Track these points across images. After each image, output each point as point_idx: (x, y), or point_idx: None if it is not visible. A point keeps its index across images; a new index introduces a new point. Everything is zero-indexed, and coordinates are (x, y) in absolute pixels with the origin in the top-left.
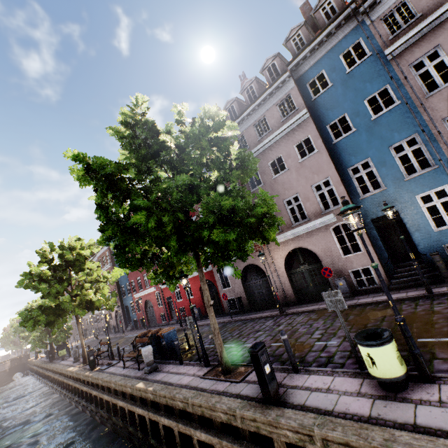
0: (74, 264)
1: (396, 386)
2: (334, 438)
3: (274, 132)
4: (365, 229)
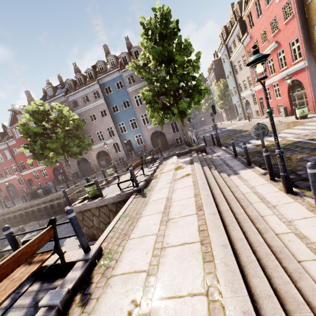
0: None
1: (111, 175)
2: (99, 182)
3: (91, 103)
4: (122, 145)
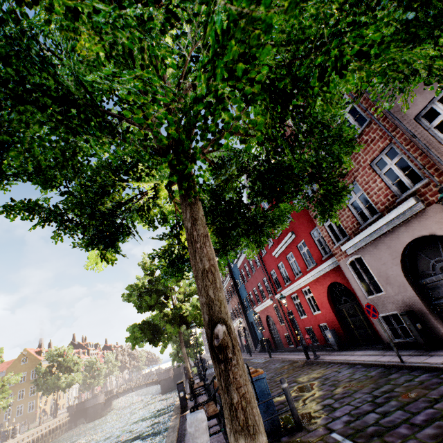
0: None
1: None
2: None
3: None
4: None
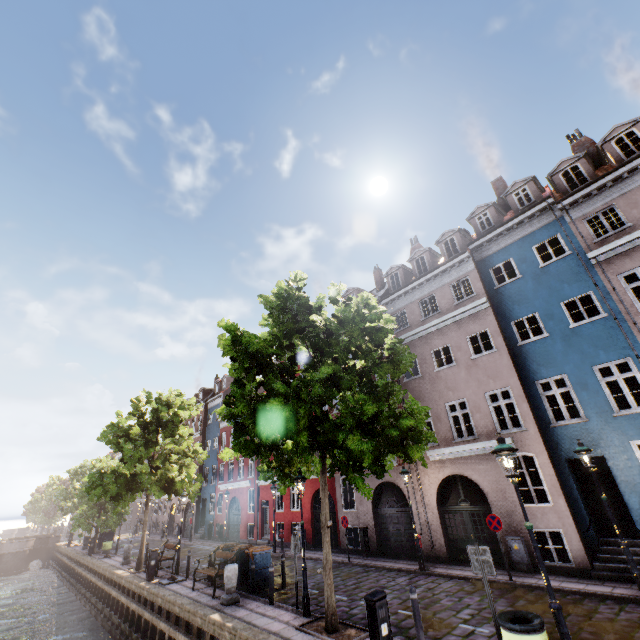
0: (166, 425)
1: None
2: None
3: (443, 315)
4: (555, 472)
